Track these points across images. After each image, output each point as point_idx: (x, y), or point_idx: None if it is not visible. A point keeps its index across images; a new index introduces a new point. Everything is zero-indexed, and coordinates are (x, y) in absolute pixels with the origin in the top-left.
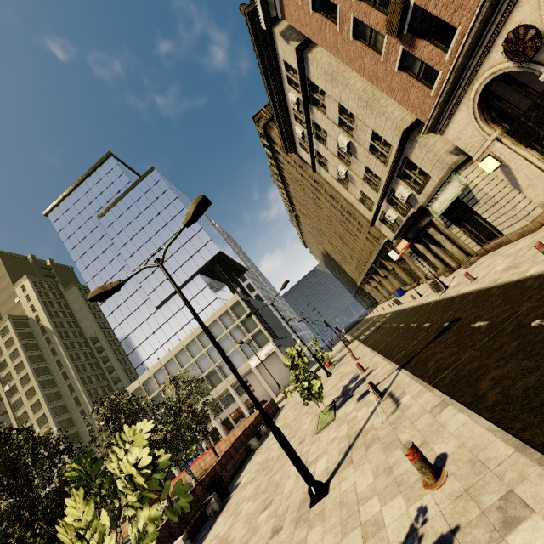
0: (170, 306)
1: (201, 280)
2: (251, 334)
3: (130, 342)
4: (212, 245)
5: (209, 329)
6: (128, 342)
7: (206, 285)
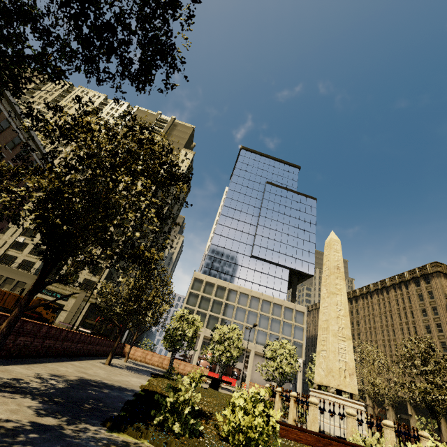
0: (258, 263)
1: (288, 274)
2: (295, 339)
3: (216, 251)
4: (312, 267)
5: (273, 304)
6: (216, 249)
7: (287, 279)
